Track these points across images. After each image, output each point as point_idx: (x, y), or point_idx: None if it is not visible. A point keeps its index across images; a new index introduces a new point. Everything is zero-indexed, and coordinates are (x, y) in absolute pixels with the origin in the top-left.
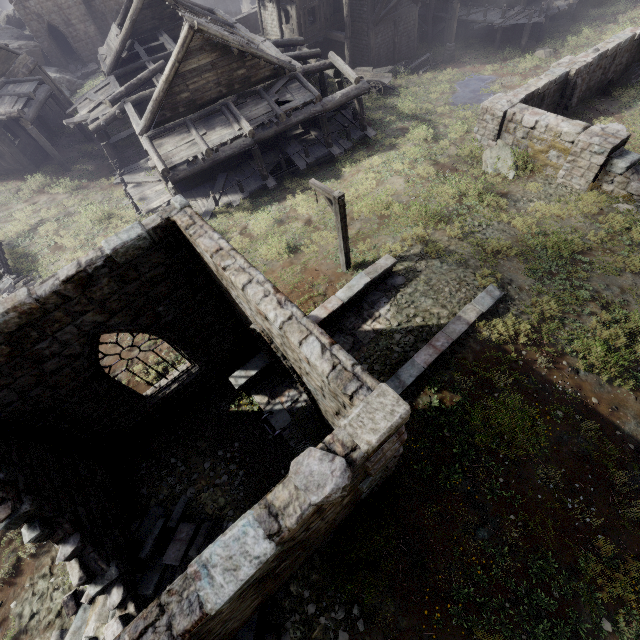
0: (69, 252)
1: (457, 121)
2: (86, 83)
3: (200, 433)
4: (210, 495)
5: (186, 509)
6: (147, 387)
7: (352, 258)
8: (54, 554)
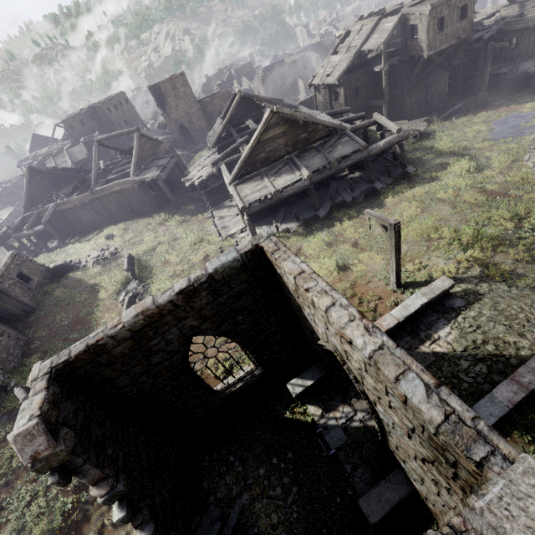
0: (173, 265)
1: (500, 153)
2: (196, 155)
3: (256, 434)
4: (263, 507)
5: (240, 517)
6: (215, 380)
7: (401, 277)
8: (129, 529)
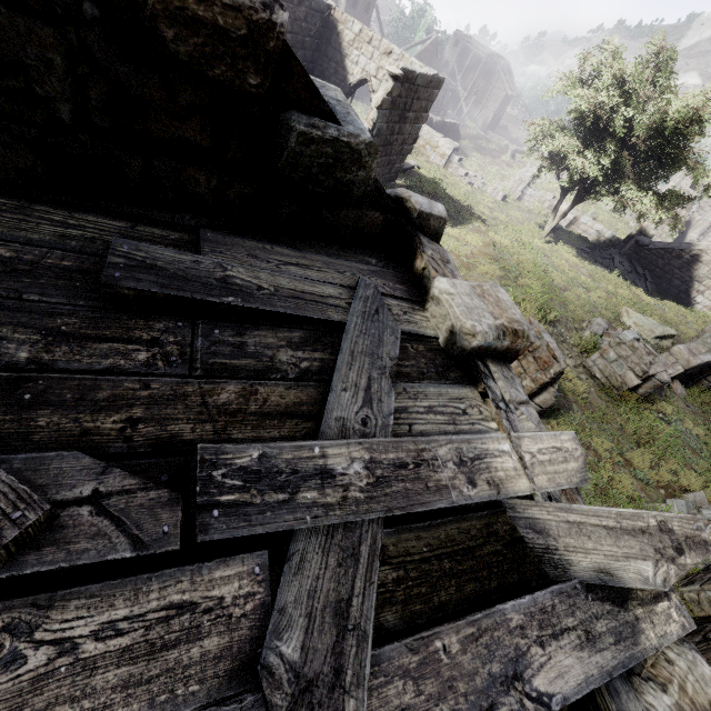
0: None
1: None
2: None
3: None
4: None
5: None
6: None
7: None
8: None
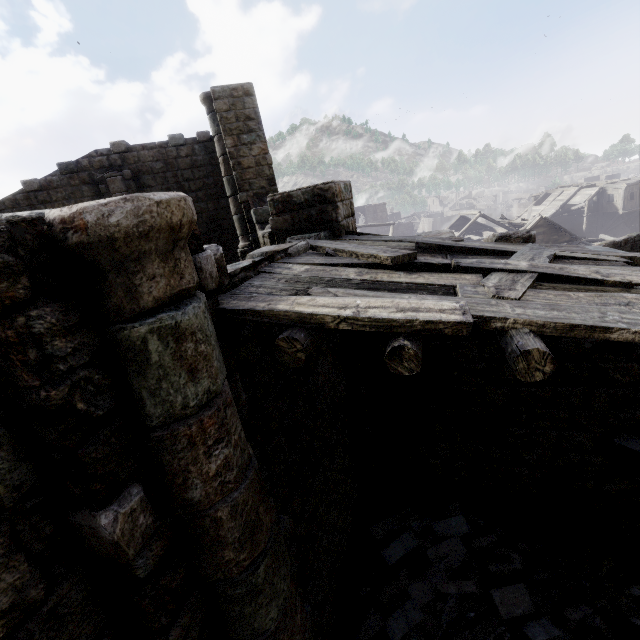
0: None
1: None
2: None
3: None
4: None
5: None
6: None
7: None
8: None
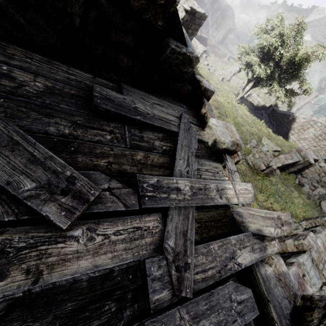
0: None
1: None
2: None
3: None
4: None
5: None
6: None
7: None
8: None
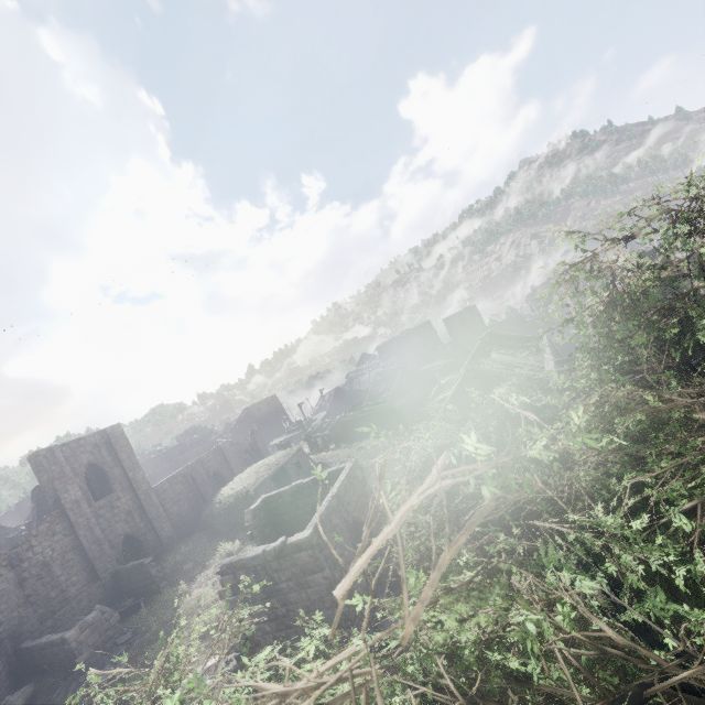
0: None
1: None
2: None
3: None
4: None
5: None
6: None
7: None
8: None
